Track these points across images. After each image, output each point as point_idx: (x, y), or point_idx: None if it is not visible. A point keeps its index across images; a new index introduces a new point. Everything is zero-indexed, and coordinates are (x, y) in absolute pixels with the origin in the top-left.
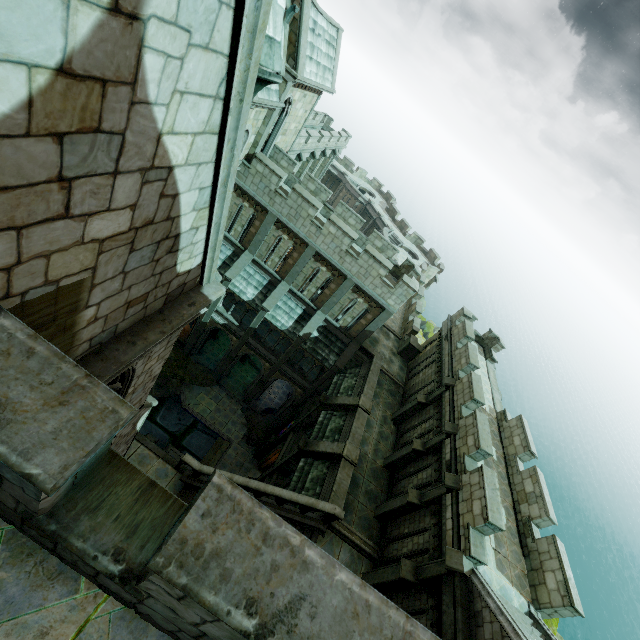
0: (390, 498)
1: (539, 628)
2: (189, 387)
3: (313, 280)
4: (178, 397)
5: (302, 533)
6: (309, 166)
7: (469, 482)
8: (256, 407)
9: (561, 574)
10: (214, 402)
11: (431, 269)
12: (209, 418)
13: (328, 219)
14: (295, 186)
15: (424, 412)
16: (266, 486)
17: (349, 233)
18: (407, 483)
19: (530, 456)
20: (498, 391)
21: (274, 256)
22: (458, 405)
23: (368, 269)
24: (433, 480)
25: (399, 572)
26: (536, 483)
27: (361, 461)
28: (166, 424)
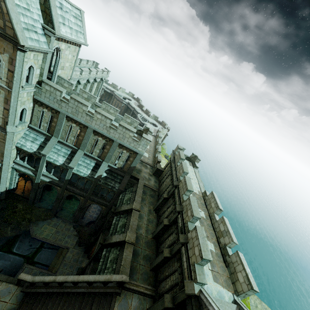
0: (158, 255)
1: (240, 308)
2: (35, 223)
3: (96, 146)
4: (28, 232)
5: (106, 299)
6: (89, 87)
7: (191, 237)
8: (82, 223)
9: (244, 272)
10: (54, 228)
11: (164, 130)
12: (51, 238)
13: (95, 111)
14: (71, 95)
15: (168, 202)
16: (78, 277)
17: (108, 117)
18: (164, 244)
19: (220, 211)
20: (201, 182)
21: (70, 137)
22: (181, 195)
23: (124, 134)
24: (176, 239)
25: (164, 303)
26: (225, 225)
27: (139, 239)
28: (21, 251)
